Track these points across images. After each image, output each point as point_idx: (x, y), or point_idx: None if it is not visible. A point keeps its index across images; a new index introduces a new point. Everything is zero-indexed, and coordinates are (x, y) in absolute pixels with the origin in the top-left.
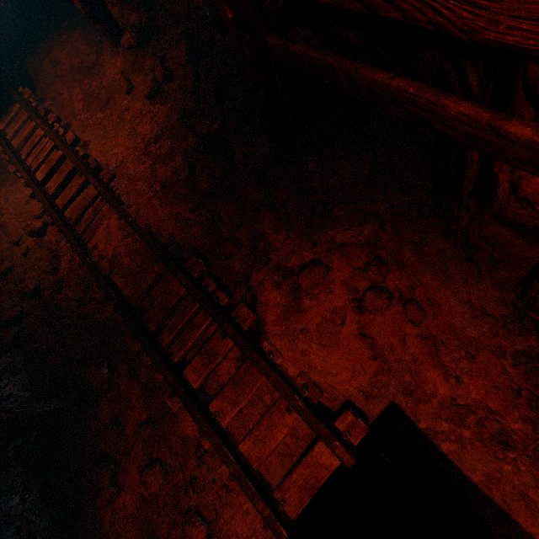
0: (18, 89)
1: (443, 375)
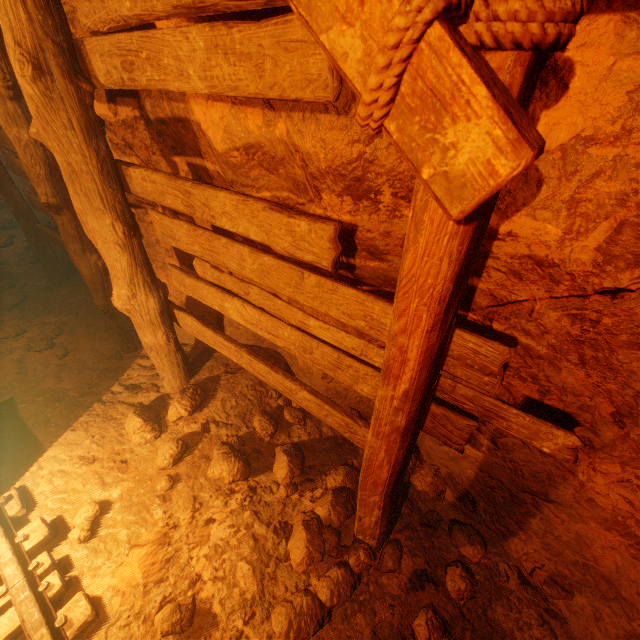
0: None
1: (57, 381)
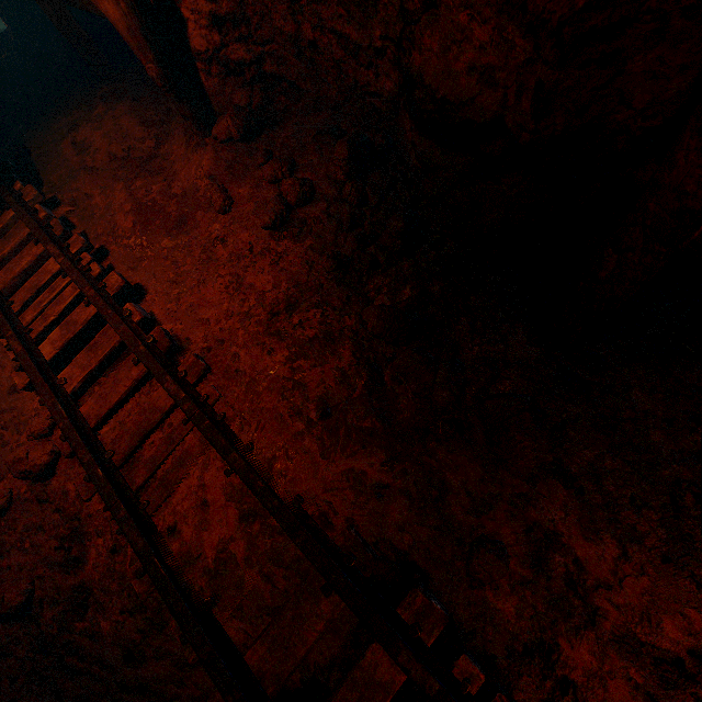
0: (14, 185)
1: None
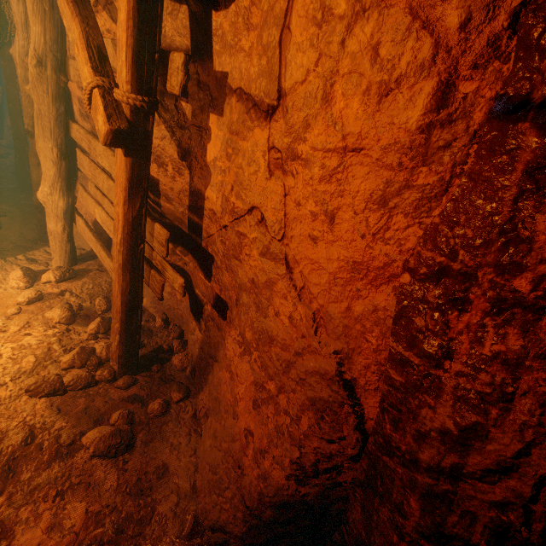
0: None
1: None
